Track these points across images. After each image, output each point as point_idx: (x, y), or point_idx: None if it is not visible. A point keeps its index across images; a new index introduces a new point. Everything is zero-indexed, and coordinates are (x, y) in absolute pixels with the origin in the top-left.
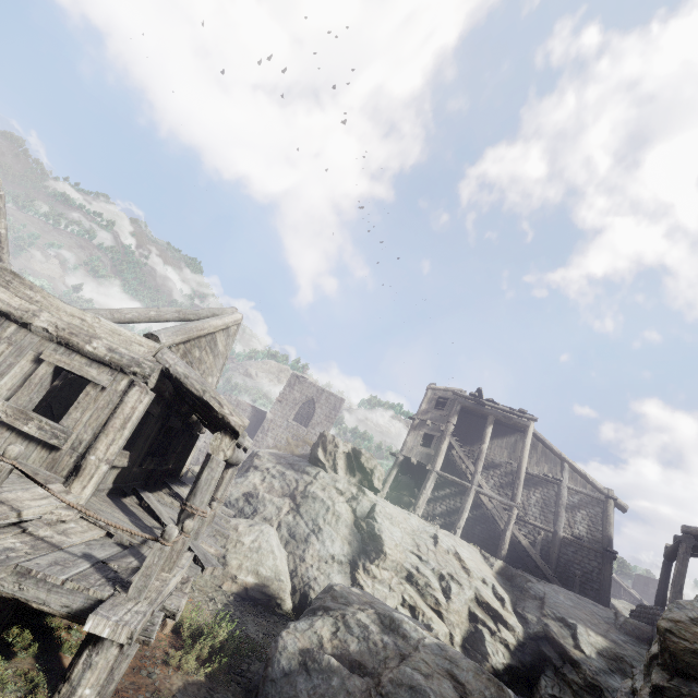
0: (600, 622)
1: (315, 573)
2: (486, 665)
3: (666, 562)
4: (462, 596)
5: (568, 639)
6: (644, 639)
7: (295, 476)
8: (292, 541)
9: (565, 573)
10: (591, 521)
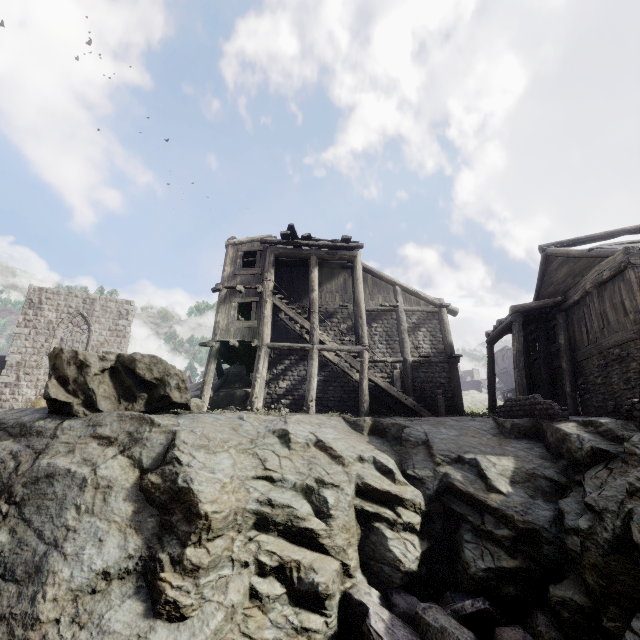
0: (489, 438)
1: (66, 634)
2: (399, 576)
3: (490, 347)
4: (344, 500)
5: (476, 482)
6: (533, 436)
7: (11, 447)
8: (7, 587)
9: (422, 395)
10: (432, 336)
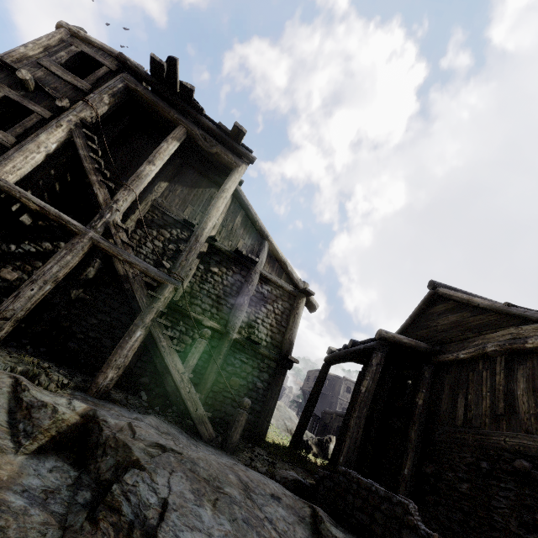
0: None
1: None
2: None
3: (327, 366)
4: None
5: None
6: None
7: None
8: None
9: (223, 392)
10: (276, 320)
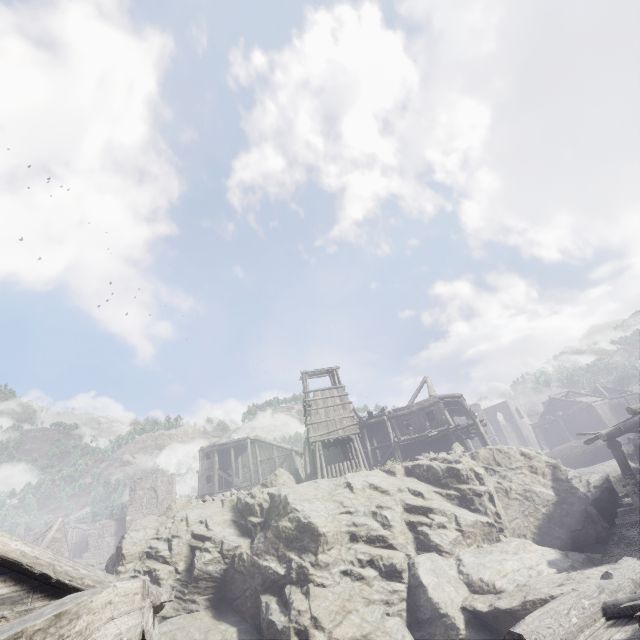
0: None
1: None
2: None
3: None
4: None
5: None
6: None
7: None
8: None
9: None
10: (289, 466)
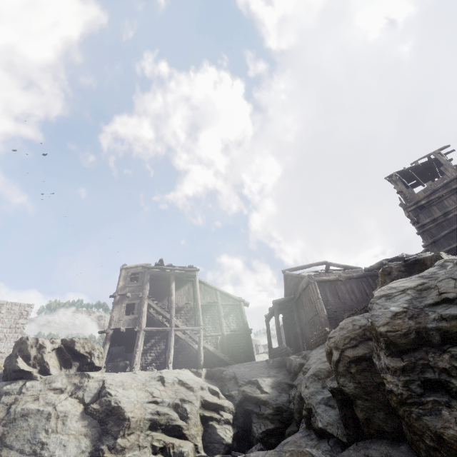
0: (263, 370)
1: None
2: (223, 447)
3: (267, 323)
4: (194, 409)
5: (257, 391)
6: (282, 366)
7: None
8: None
9: (233, 355)
10: (237, 318)
